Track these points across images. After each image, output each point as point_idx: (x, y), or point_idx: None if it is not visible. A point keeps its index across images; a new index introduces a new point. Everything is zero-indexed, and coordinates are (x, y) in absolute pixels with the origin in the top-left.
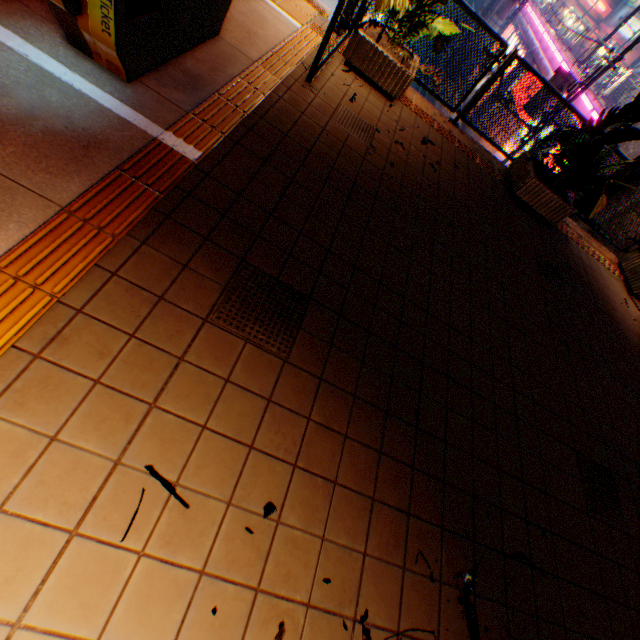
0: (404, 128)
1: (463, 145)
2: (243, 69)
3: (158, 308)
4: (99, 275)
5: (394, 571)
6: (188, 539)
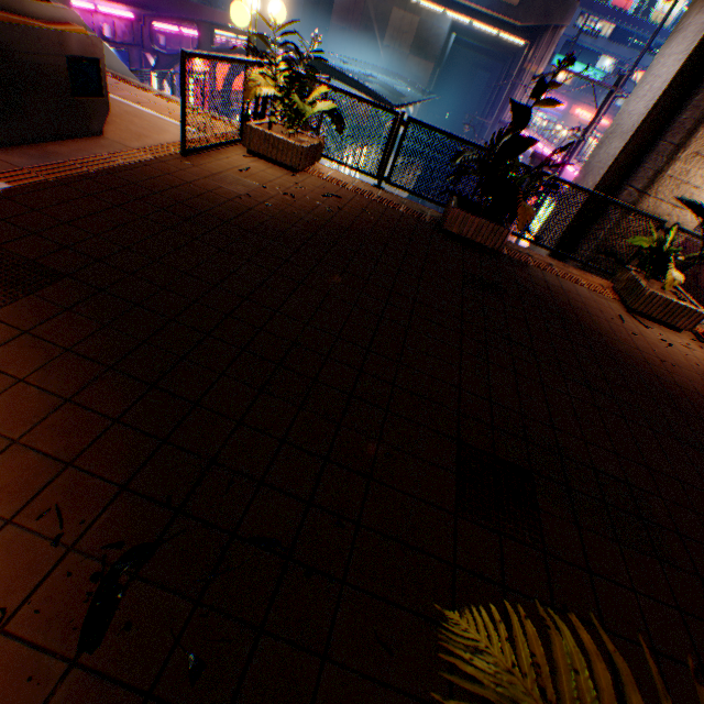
0: (305, 187)
1: (386, 200)
2: (116, 152)
3: None
4: None
5: None
6: None
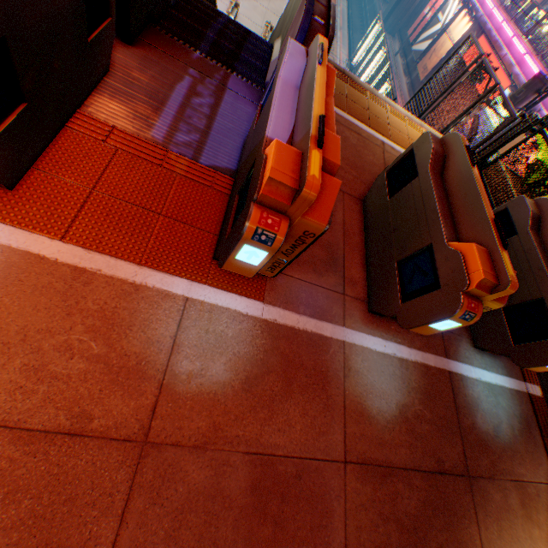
0: None
1: None
2: None
3: None
4: None
5: None
6: None
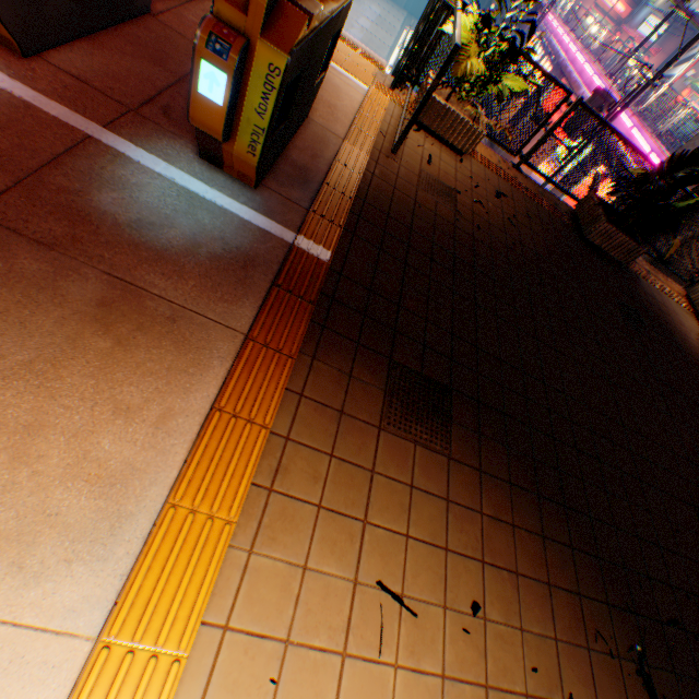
0: (477, 183)
1: (529, 191)
2: (336, 150)
3: (342, 423)
4: (290, 398)
5: (581, 652)
6: (424, 646)
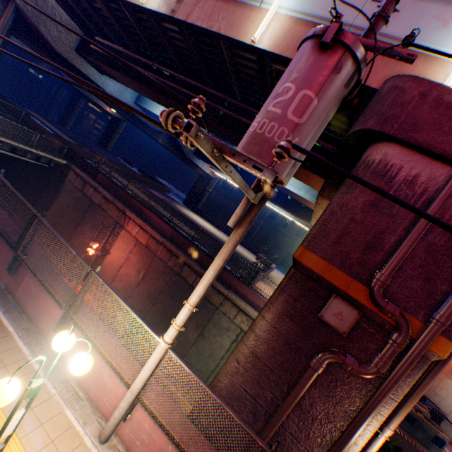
0: None
1: None
2: None
3: None
4: None
5: None
6: None
